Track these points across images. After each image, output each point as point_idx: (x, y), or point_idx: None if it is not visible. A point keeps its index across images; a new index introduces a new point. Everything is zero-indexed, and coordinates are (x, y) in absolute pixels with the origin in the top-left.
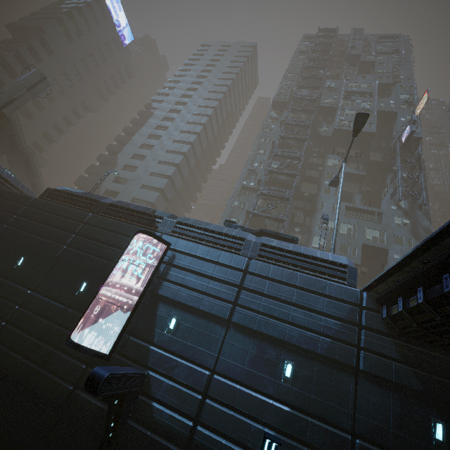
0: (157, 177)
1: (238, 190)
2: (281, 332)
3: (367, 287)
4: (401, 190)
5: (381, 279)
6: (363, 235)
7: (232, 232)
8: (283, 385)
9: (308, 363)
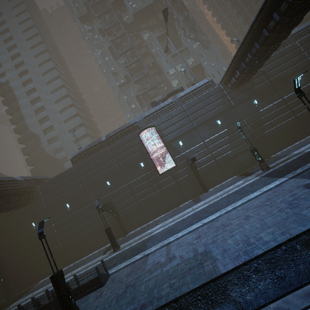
0: (71, 120)
1: (119, 90)
2: (210, 116)
3: (220, 83)
4: (187, 30)
5: (223, 77)
6: (188, 64)
7: (165, 103)
8: (221, 126)
9: (222, 116)
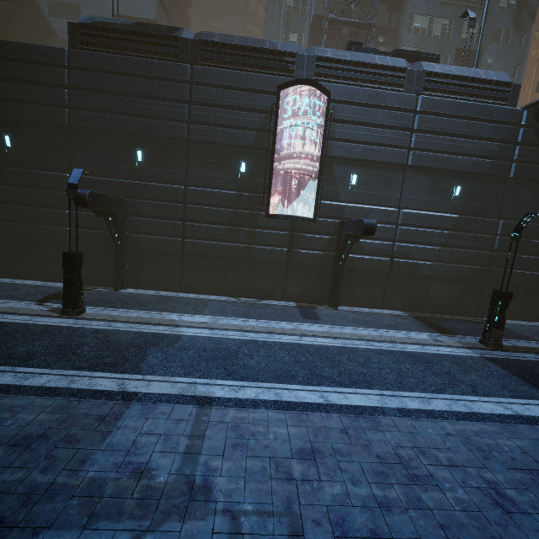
0: None
1: None
2: (453, 164)
3: (529, 105)
4: None
5: None
6: (459, 34)
7: (387, 62)
8: (453, 203)
9: (471, 183)
